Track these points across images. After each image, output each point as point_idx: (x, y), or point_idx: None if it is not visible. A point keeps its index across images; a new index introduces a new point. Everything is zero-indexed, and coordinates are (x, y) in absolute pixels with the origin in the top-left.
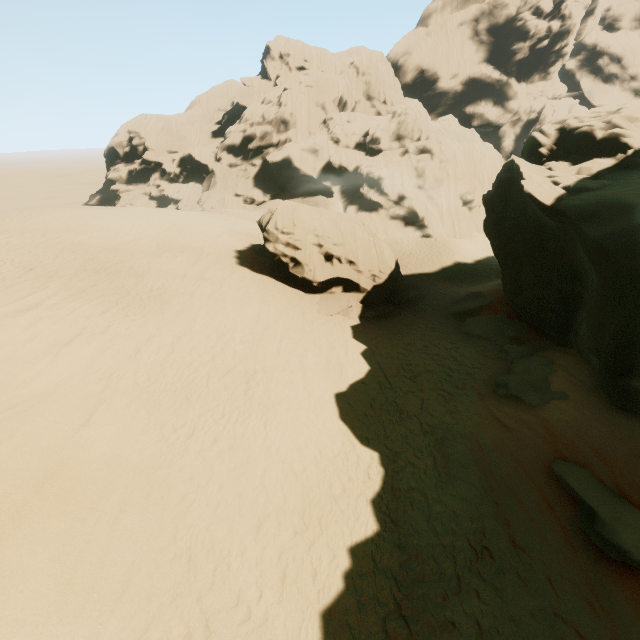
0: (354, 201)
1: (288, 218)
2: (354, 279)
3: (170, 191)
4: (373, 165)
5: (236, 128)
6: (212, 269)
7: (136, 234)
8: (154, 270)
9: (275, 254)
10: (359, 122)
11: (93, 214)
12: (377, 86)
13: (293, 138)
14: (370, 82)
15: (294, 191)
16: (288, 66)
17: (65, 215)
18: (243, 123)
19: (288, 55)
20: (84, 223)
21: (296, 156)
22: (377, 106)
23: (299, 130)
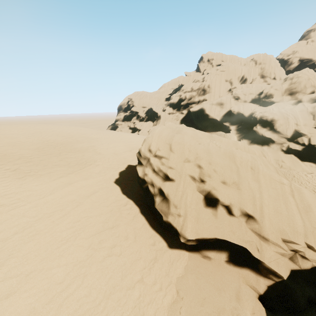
0: (247, 136)
1: (165, 139)
2: (252, 251)
3: (138, 125)
4: (266, 111)
5: (176, 94)
6: (74, 185)
7: (61, 142)
8: (1, 180)
9: (143, 180)
10: (255, 87)
11: (61, 128)
12: (269, 69)
13: (208, 98)
14: (264, 67)
15: (203, 128)
16: (211, 64)
17: (43, 127)
18: (180, 92)
19: (212, 59)
20: (40, 132)
21: (207, 107)
22: (268, 81)
23: (212, 94)
